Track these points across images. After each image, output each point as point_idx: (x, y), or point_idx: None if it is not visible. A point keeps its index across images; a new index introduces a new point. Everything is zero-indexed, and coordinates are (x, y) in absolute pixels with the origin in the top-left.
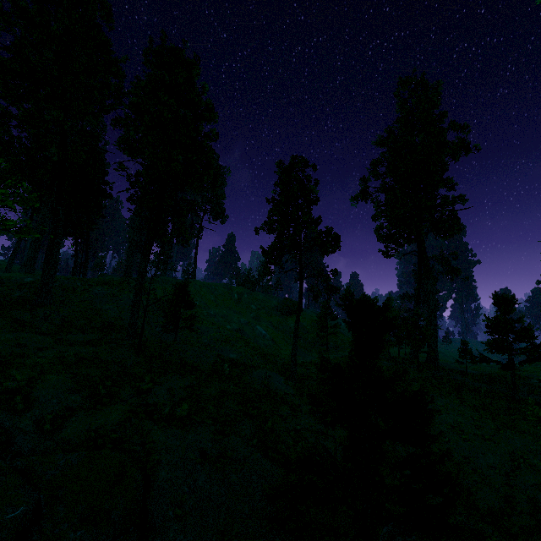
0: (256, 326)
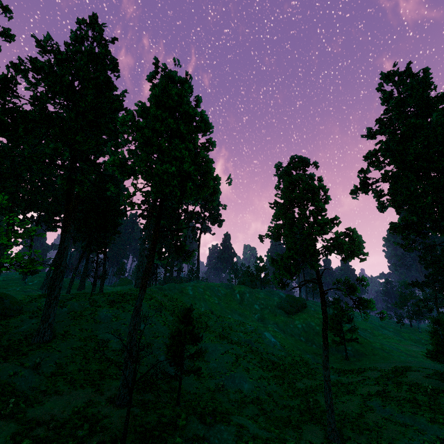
0: (264, 333)
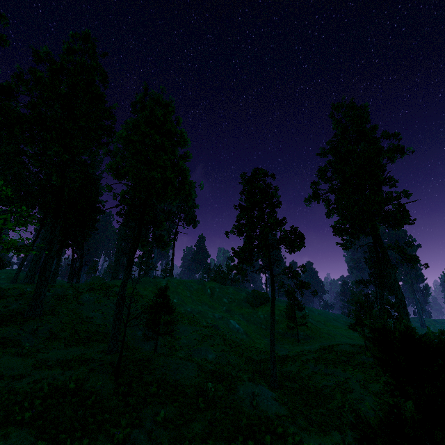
0: (230, 320)
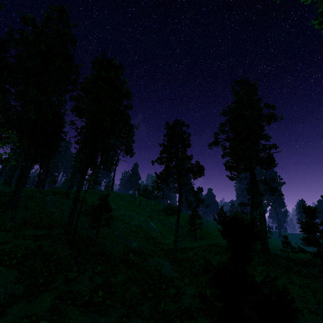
0: (150, 223)
